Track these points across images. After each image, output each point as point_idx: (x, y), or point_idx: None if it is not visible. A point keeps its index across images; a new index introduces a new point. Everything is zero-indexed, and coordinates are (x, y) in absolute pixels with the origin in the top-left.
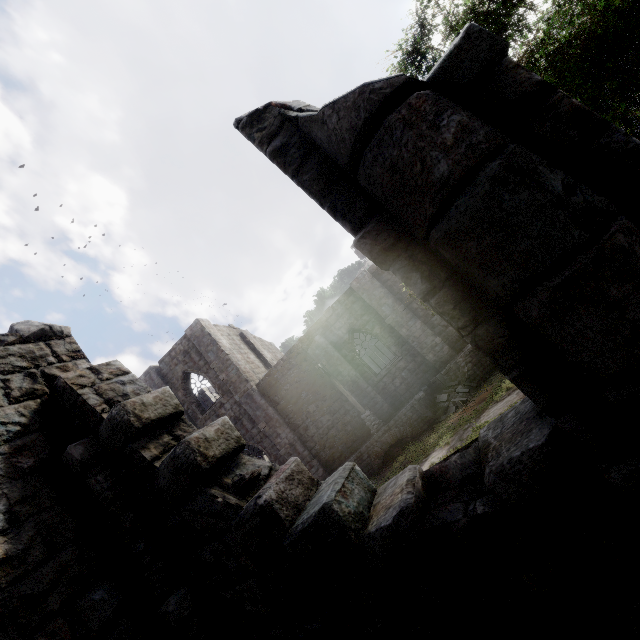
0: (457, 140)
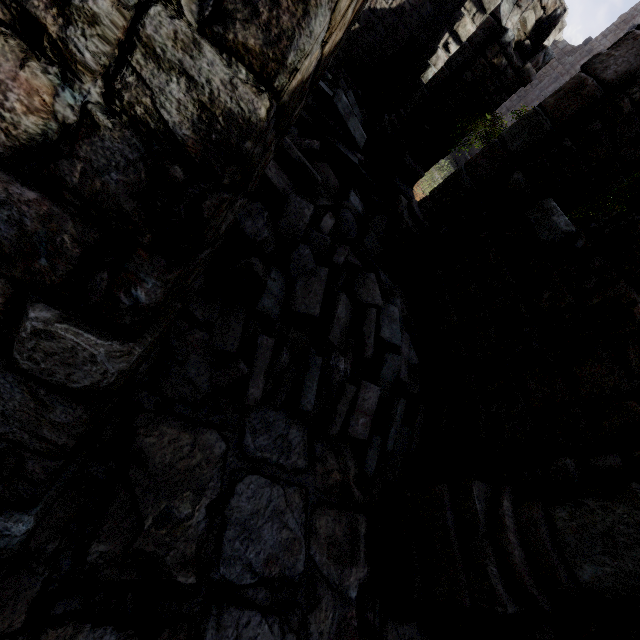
0: (475, 35)
